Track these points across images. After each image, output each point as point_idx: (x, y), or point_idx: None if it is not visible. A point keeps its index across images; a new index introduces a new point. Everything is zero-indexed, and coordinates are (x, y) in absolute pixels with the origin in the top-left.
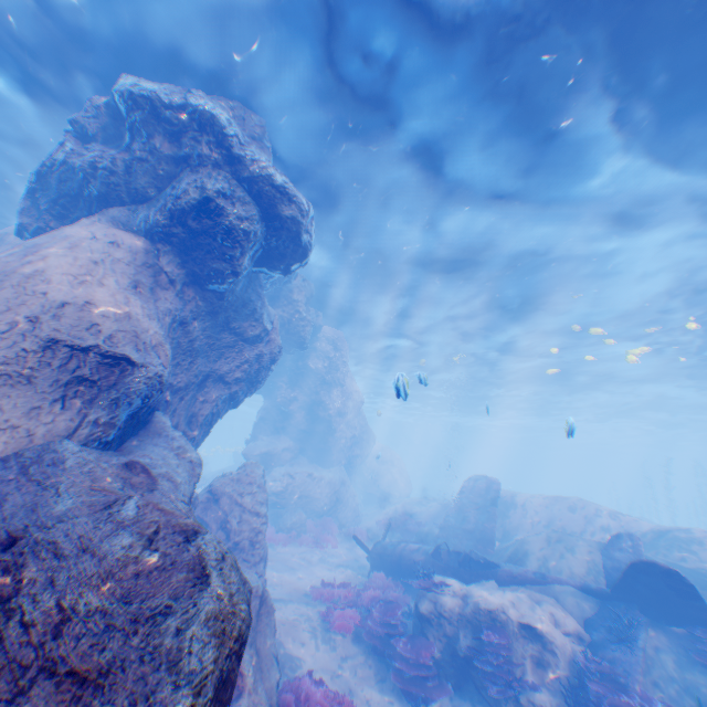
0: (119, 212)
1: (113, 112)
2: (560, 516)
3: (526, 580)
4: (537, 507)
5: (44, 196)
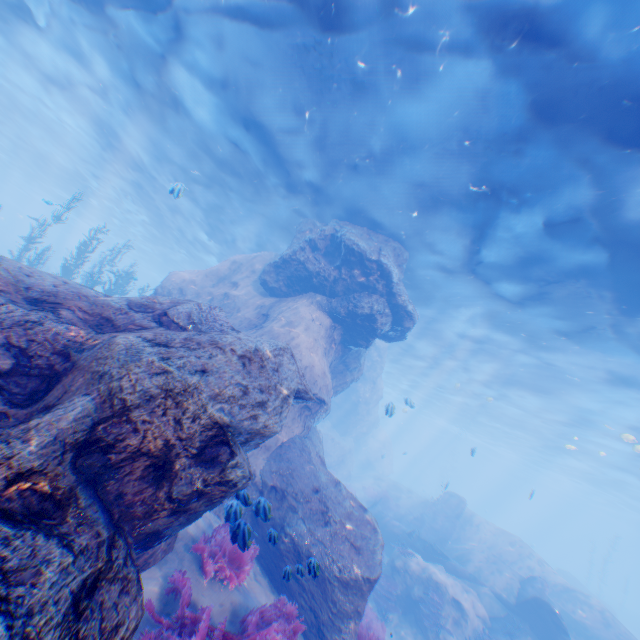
0: (321, 299)
1: (336, 245)
2: (501, 545)
3: (463, 576)
4: (486, 531)
5: (282, 271)
